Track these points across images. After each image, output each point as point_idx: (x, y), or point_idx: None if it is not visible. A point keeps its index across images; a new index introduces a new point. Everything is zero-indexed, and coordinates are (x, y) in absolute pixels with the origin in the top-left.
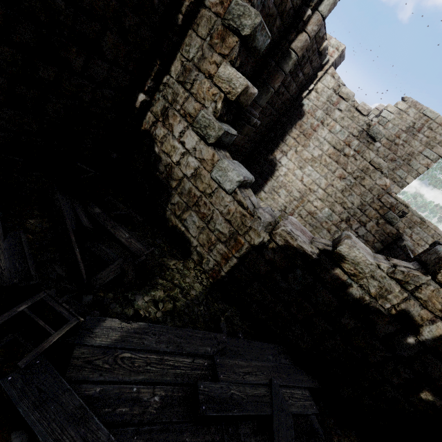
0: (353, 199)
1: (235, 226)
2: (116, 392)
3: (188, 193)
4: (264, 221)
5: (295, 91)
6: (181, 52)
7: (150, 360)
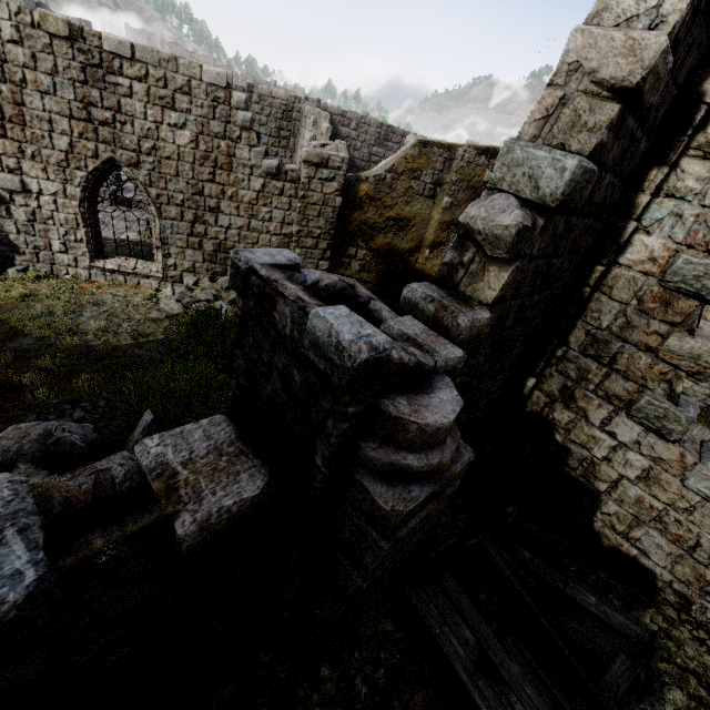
0: None
1: None
2: None
3: (637, 503)
4: None
5: None
6: (583, 319)
7: None
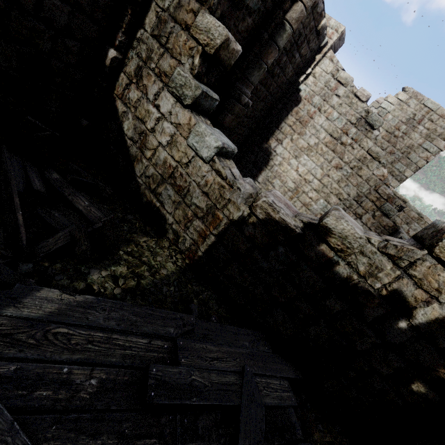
0: (349, 190)
1: (213, 199)
2: (38, 372)
3: (164, 164)
4: (244, 192)
5: (292, 74)
6: (156, 0)
7: (93, 337)
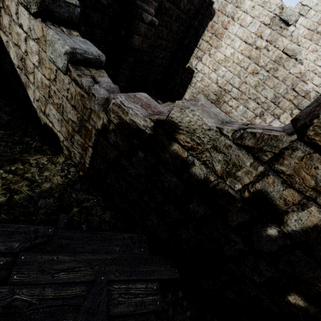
0: (266, 93)
1: (80, 111)
2: None
3: (42, 85)
4: (98, 97)
5: None
6: None
7: None
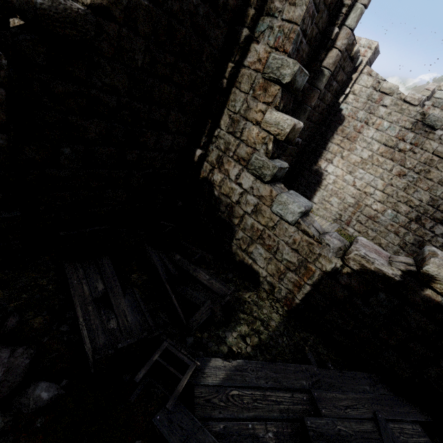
0: (420, 195)
1: (303, 255)
2: (236, 429)
3: (251, 228)
4: (334, 247)
5: (331, 99)
6: (227, 107)
7: (255, 396)
